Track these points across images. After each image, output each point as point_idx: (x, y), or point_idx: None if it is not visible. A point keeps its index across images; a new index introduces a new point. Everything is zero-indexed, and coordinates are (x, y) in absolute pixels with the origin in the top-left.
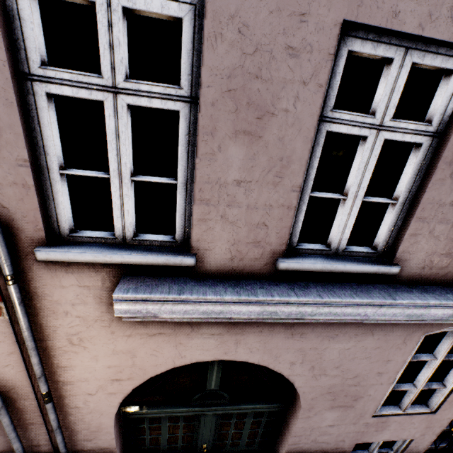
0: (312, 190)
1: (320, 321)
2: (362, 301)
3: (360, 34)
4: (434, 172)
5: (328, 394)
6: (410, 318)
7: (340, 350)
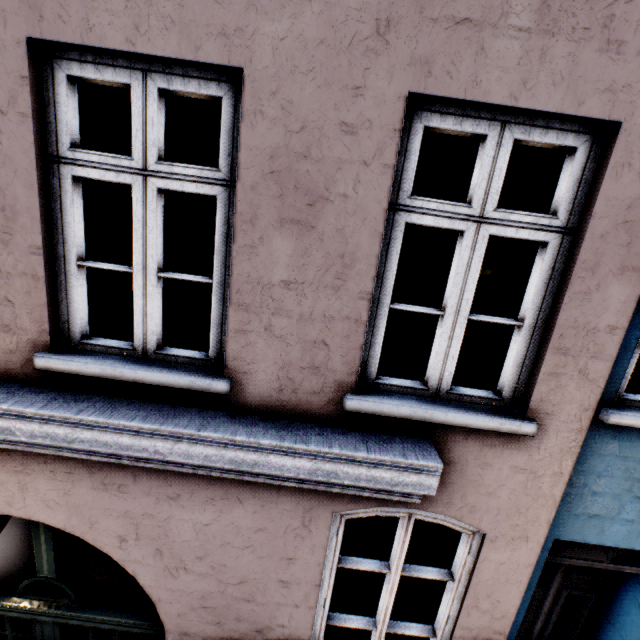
0: (389, 311)
1: (125, 462)
2: (141, 427)
3: (76, 56)
4: (234, 235)
5: (204, 610)
6: (238, 467)
7: (195, 525)
